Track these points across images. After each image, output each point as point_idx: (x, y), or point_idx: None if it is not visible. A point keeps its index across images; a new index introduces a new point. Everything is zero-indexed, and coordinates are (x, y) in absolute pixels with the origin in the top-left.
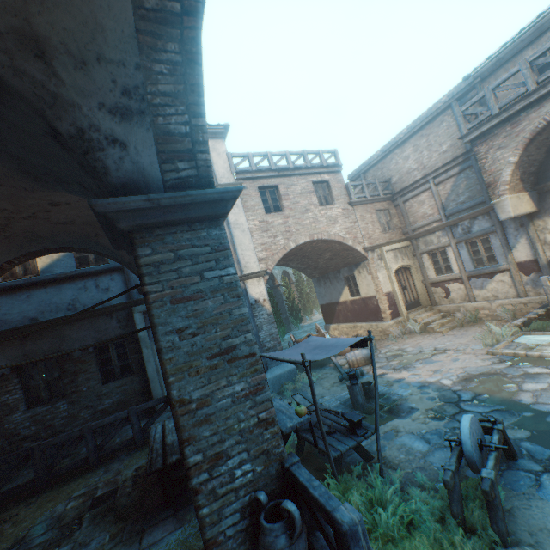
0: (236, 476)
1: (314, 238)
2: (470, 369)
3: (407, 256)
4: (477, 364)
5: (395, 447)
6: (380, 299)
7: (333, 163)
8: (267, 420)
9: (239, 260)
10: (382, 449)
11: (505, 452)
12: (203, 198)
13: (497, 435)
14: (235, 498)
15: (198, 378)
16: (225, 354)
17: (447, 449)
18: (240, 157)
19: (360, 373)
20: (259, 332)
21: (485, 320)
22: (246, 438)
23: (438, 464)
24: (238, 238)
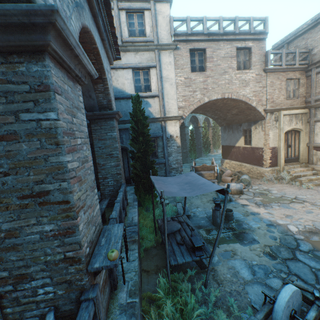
0: (39, 293)
1: (224, 96)
2: (319, 224)
3: (301, 122)
4: None
5: (227, 266)
6: (265, 151)
7: (260, 31)
8: (73, 258)
9: (164, 106)
10: (217, 264)
11: (318, 319)
12: (2, 17)
13: (315, 312)
14: (36, 307)
15: (7, 213)
16: (37, 197)
17: (266, 287)
18: (180, 21)
19: (229, 199)
20: (169, 156)
21: None
22: (51, 268)
23: (252, 297)
24: (166, 89)
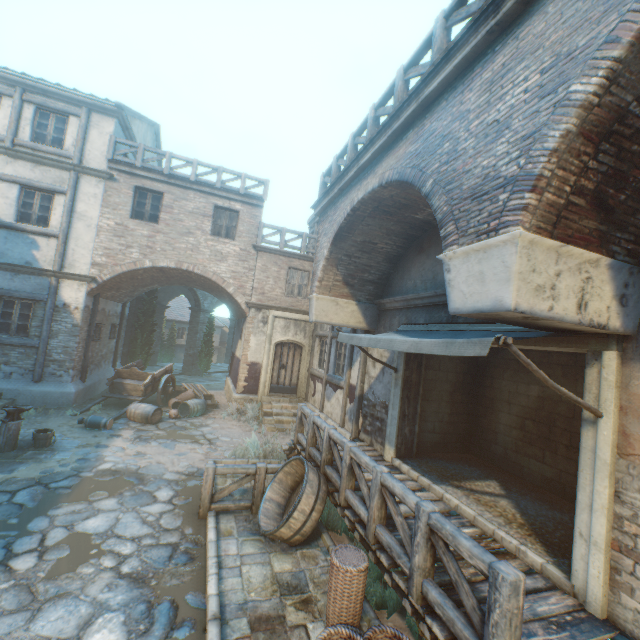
0: None
1: (182, 267)
2: (154, 466)
3: (305, 333)
4: (172, 466)
5: None
6: (240, 366)
7: (256, 194)
8: None
9: (66, 255)
10: None
11: None
12: None
13: None
14: None
15: None
16: None
17: None
18: (129, 146)
19: (105, 425)
20: (52, 338)
21: (276, 432)
22: None
23: None
24: (78, 231)
